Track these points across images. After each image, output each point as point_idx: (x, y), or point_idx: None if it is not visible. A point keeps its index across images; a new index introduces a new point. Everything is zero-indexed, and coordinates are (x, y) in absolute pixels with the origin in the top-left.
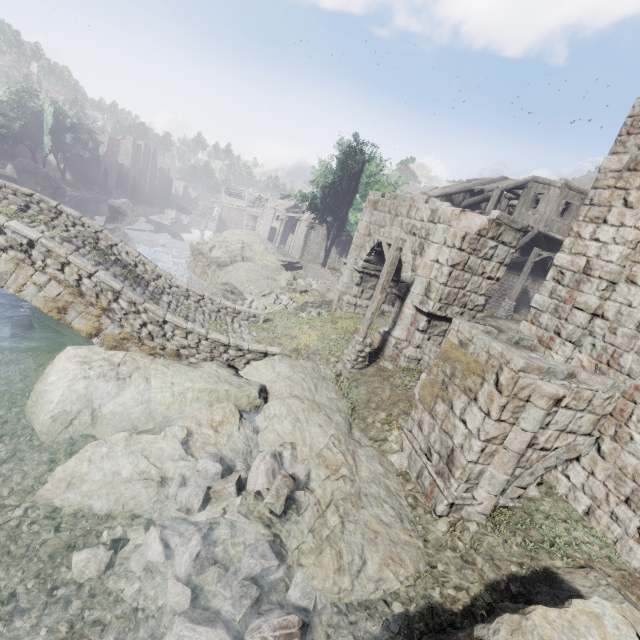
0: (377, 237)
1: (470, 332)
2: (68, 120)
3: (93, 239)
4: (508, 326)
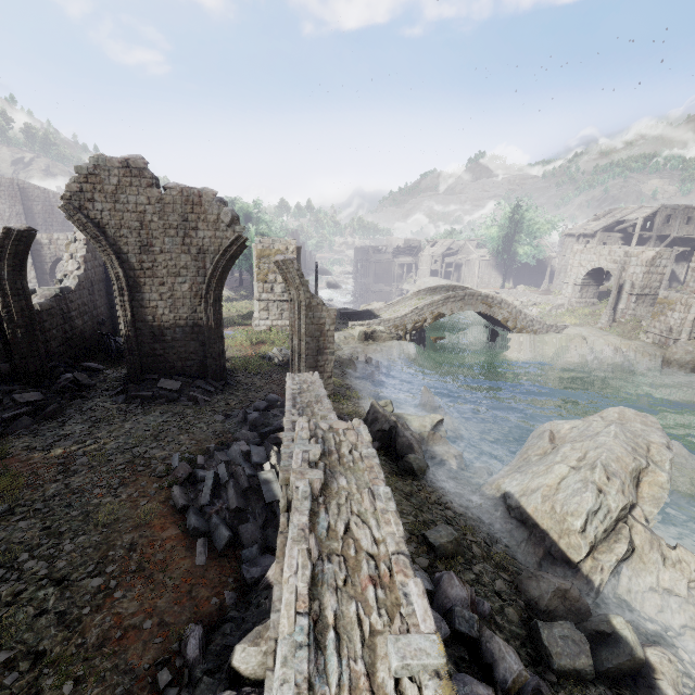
0: (605, 269)
1: (667, 293)
2: None
3: None
4: None
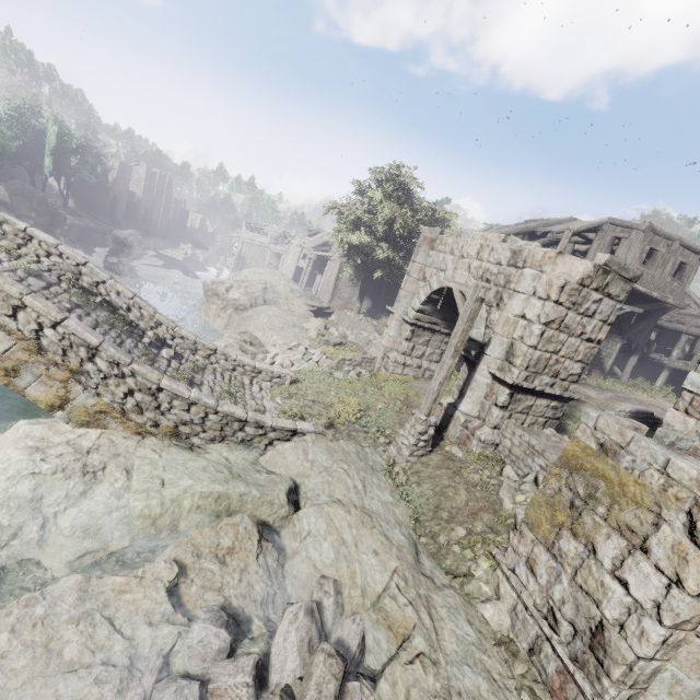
0: (446, 283)
1: (622, 434)
2: (75, 142)
3: (73, 274)
4: (586, 394)
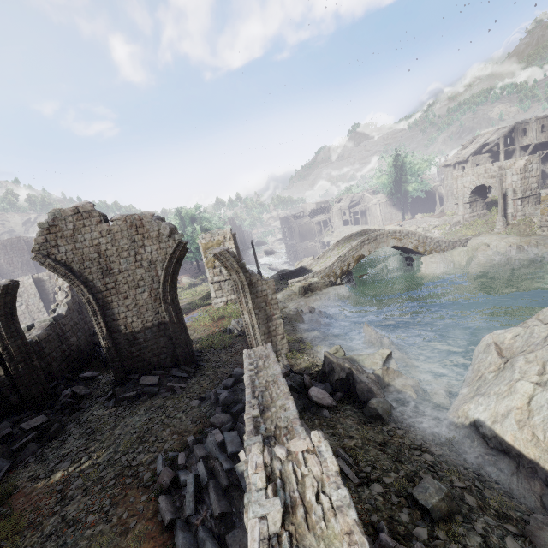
0: (487, 185)
1: None
2: None
3: None
4: None
